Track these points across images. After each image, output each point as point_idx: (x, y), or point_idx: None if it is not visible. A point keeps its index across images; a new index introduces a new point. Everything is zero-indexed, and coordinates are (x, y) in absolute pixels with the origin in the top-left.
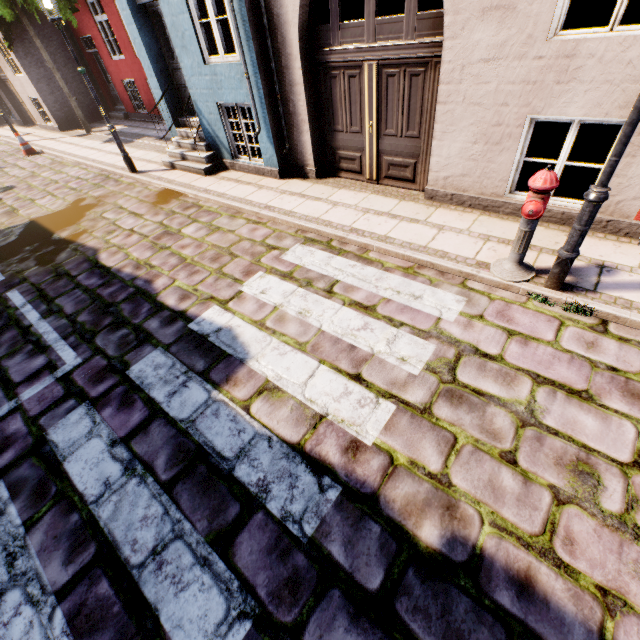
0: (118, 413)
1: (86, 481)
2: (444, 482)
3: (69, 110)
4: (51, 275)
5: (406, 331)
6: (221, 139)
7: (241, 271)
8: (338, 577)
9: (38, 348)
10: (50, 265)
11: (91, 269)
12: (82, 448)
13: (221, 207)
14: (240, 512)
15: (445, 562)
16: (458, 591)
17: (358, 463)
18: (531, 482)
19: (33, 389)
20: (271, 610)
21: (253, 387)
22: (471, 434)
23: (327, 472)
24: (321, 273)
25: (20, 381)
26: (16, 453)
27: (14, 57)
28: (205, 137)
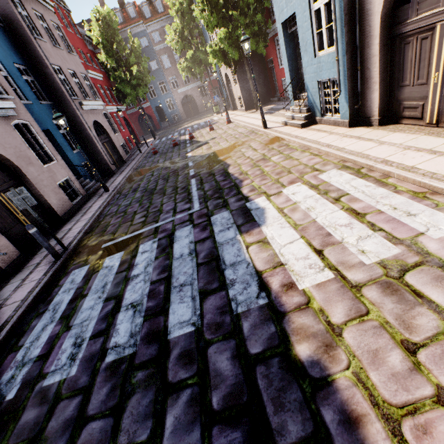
0: (199, 232)
1: (177, 252)
2: (336, 331)
3: (252, 100)
4: (208, 174)
5: (380, 235)
6: (316, 104)
7: (288, 181)
8: (238, 336)
9: (189, 201)
10: (210, 170)
11: (223, 173)
12: (182, 240)
13: (300, 146)
14: (217, 287)
15: (301, 369)
16: (298, 387)
17: (286, 294)
18: (418, 372)
19: (180, 215)
20: (204, 329)
21: (256, 238)
22: (384, 316)
23: (266, 290)
24: (338, 188)
25: (178, 211)
26: (165, 235)
27: (236, 77)
28: (308, 104)
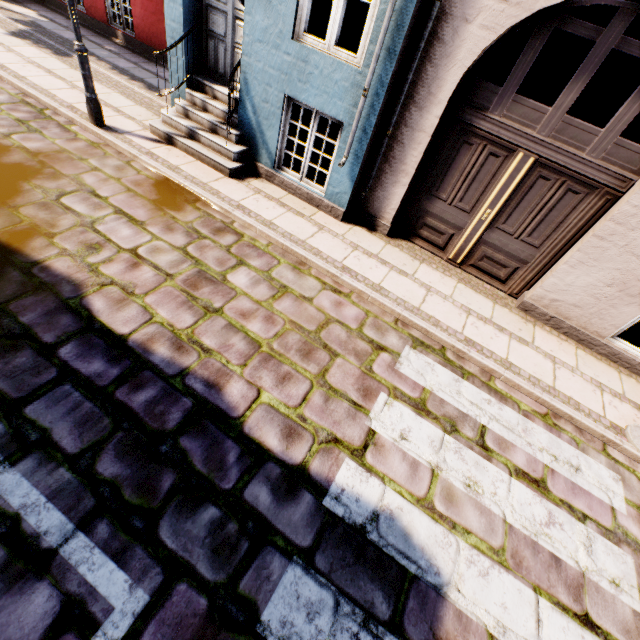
0: None
1: None
2: None
3: None
4: None
5: (594, 530)
6: (267, 138)
7: (355, 387)
8: None
9: (23, 558)
10: None
11: (82, 333)
12: None
13: (272, 245)
14: None
15: None
16: None
17: None
18: None
19: None
20: None
21: None
22: None
23: None
24: (459, 409)
25: None
26: None
27: None
28: (238, 123)
